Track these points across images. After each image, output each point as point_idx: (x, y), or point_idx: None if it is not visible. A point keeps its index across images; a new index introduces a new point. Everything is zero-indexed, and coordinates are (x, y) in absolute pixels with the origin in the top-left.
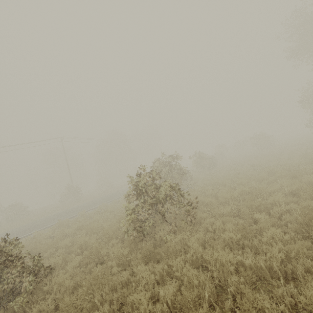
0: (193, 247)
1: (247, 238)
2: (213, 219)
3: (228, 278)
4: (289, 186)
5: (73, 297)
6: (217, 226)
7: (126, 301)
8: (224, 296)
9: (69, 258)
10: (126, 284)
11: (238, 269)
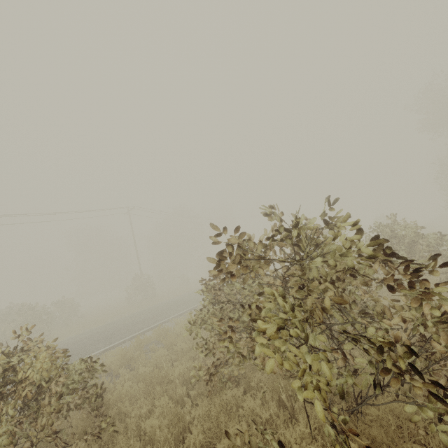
0: None
1: None
2: None
3: None
4: None
5: None
6: None
7: None
8: None
9: None
10: None
11: None
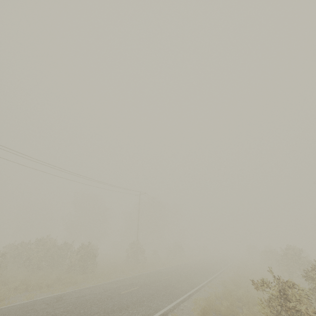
0: None
1: None
2: None
3: None
4: None
5: None
6: None
7: None
8: None
9: None
10: None
11: None
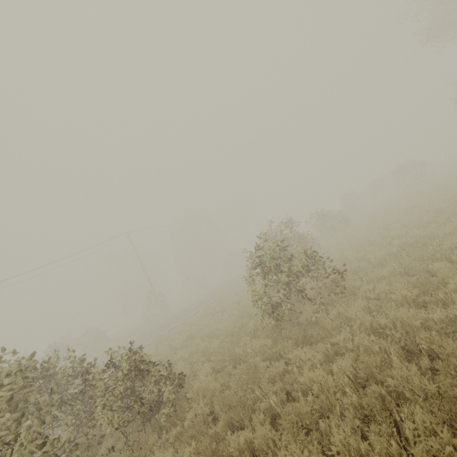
0: (357, 317)
1: (427, 294)
2: (372, 285)
3: (416, 337)
4: None
5: (231, 391)
6: (381, 289)
7: (293, 389)
8: (416, 359)
9: (195, 369)
10: (284, 375)
11: (426, 324)
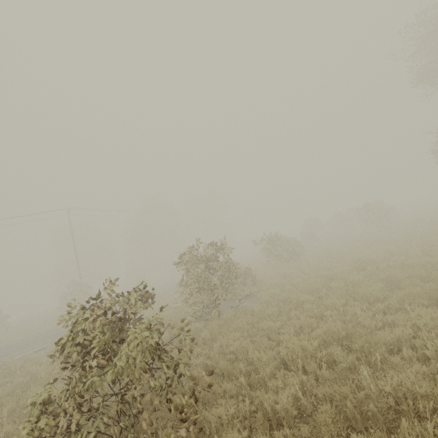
0: None
1: None
2: (245, 434)
3: None
4: (435, 330)
5: None
6: None
7: None
8: None
9: None
10: None
11: None
